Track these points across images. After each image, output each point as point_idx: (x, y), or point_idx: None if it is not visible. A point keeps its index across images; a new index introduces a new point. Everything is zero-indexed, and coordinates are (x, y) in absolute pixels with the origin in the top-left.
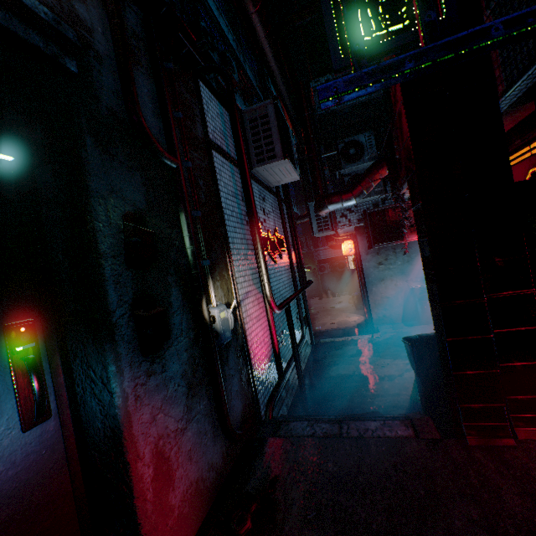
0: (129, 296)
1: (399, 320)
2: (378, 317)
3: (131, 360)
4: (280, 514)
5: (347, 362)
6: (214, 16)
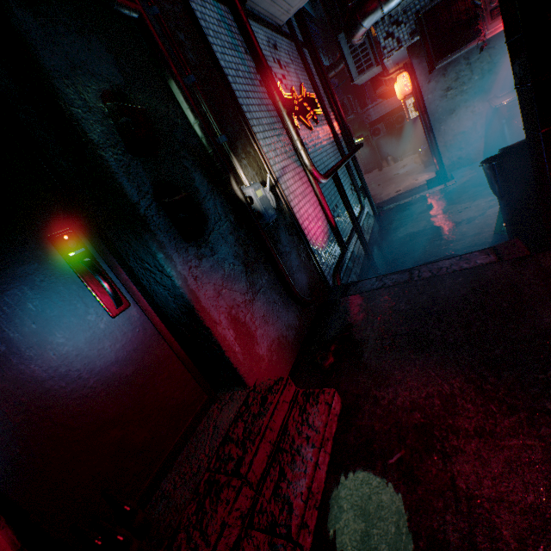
0: (148, 187)
1: (479, 158)
2: (451, 163)
3: (175, 247)
4: (357, 348)
5: (416, 220)
6: None
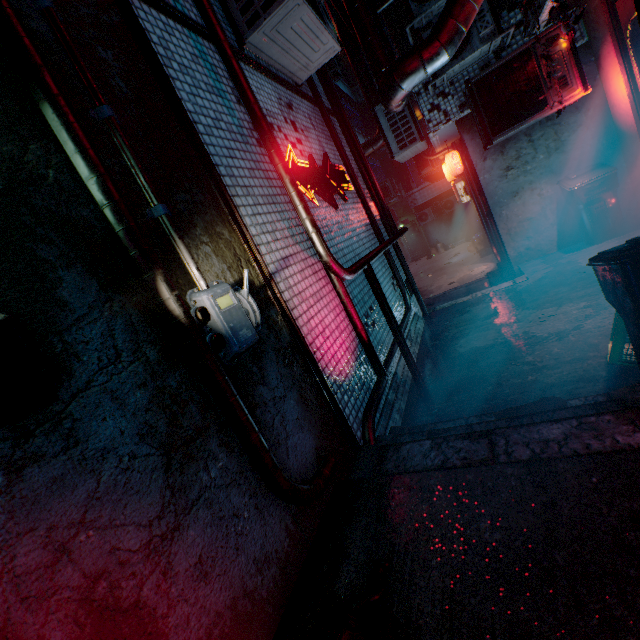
0: None
1: (552, 249)
2: (517, 254)
3: None
4: None
5: (481, 328)
6: None
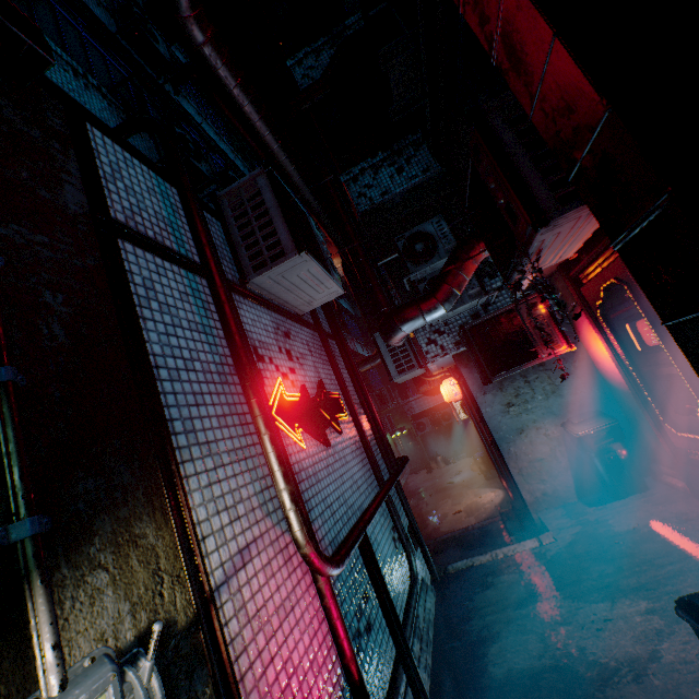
0: None
1: (571, 496)
2: (534, 499)
3: None
4: None
5: (515, 624)
6: (213, 141)
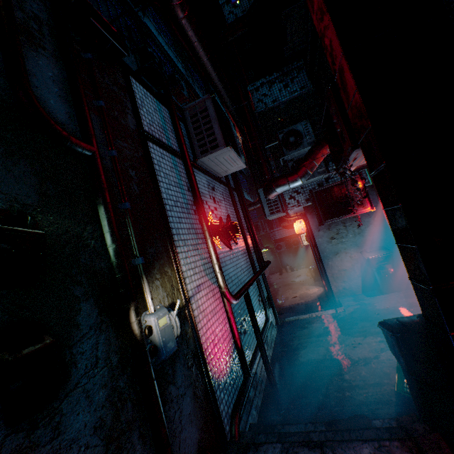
0: None
1: (359, 291)
2: (338, 290)
3: None
4: None
5: (315, 343)
6: (164, 49)
